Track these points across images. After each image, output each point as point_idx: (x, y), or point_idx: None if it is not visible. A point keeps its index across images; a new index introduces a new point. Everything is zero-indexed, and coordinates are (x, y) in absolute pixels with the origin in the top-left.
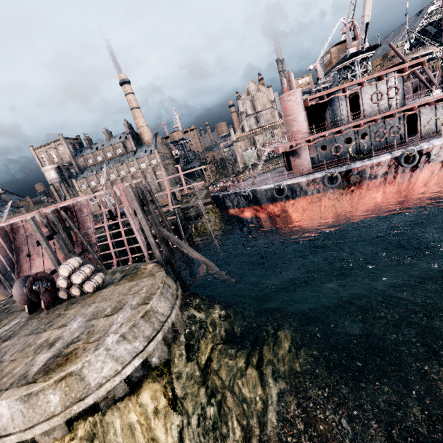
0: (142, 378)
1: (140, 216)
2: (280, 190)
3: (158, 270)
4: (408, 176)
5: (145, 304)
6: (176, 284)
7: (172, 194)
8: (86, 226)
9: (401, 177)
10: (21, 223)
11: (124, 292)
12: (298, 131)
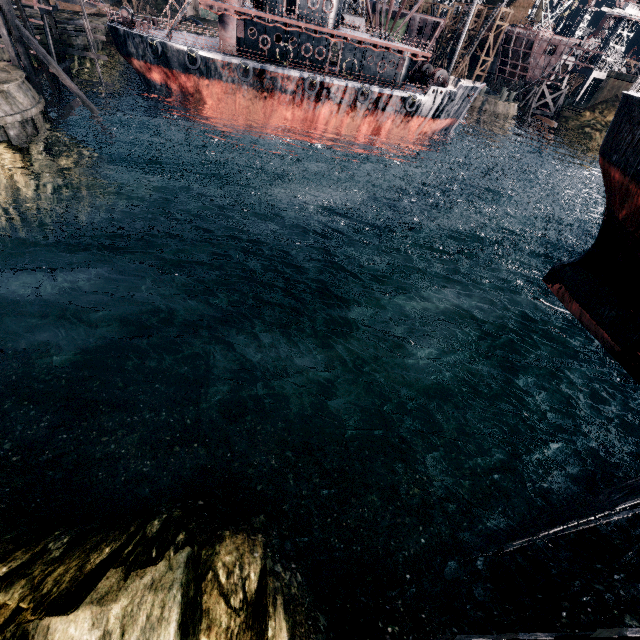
0: None
1: None
2: (195, 60)
3: (15, 69)
4: (313, 106)
5: (1, 84)
6: (40, 95)
7: None
8: None
9: (307, 104)
10: None
11: None
12: None
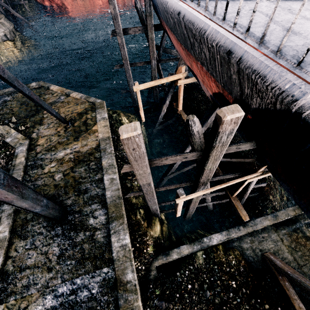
0: (6, 40)
1: None
2: None
3: (1, 14)
4: None
5: None
6: (11, 22)
7: None
8: None
9: None
10: None
11: None
12: None
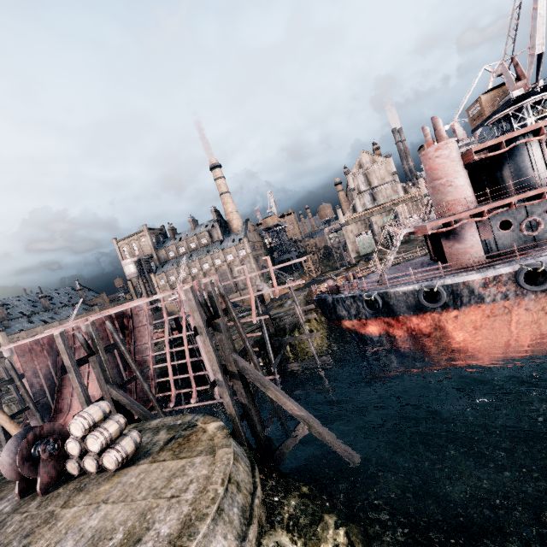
0: None
1: (204, 337)
2: (432, 294)
3: (222, 441)
4: None
5: None
6: (253, 473)
7: (259, 297)
8: (143, 339)
9: None
10: (72, 331)
11: (158, 487)
12: (456, 201)
